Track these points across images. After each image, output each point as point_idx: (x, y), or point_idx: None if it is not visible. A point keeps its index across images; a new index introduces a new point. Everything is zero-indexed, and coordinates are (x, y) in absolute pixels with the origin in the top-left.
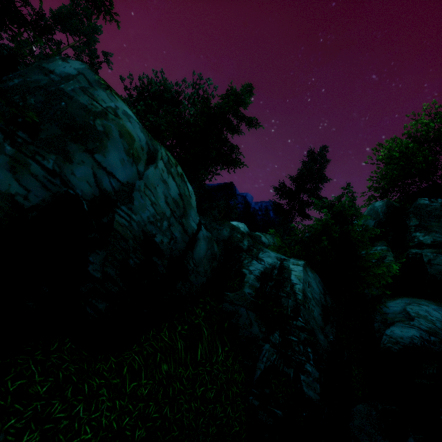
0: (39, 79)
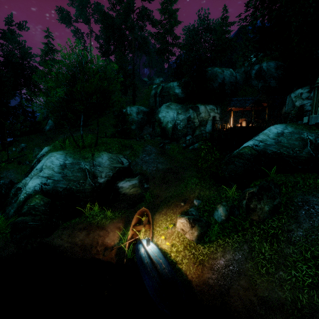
0: (209, 74)
